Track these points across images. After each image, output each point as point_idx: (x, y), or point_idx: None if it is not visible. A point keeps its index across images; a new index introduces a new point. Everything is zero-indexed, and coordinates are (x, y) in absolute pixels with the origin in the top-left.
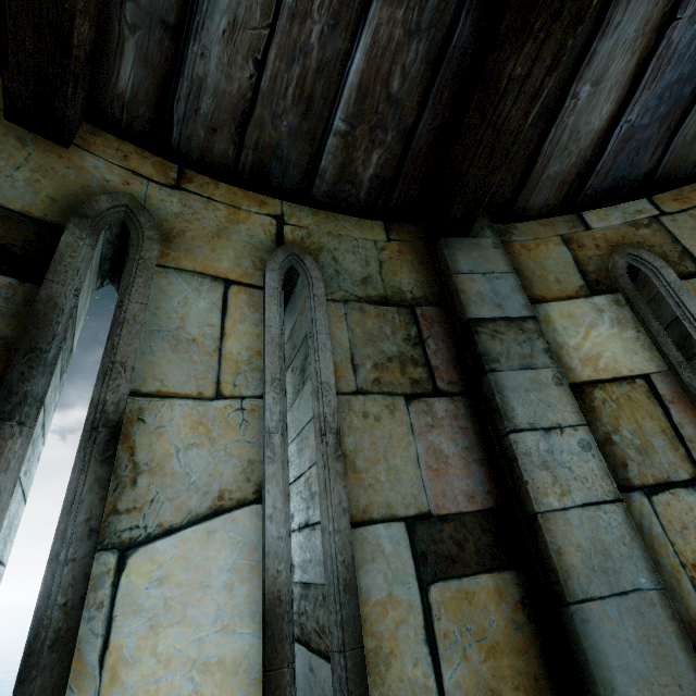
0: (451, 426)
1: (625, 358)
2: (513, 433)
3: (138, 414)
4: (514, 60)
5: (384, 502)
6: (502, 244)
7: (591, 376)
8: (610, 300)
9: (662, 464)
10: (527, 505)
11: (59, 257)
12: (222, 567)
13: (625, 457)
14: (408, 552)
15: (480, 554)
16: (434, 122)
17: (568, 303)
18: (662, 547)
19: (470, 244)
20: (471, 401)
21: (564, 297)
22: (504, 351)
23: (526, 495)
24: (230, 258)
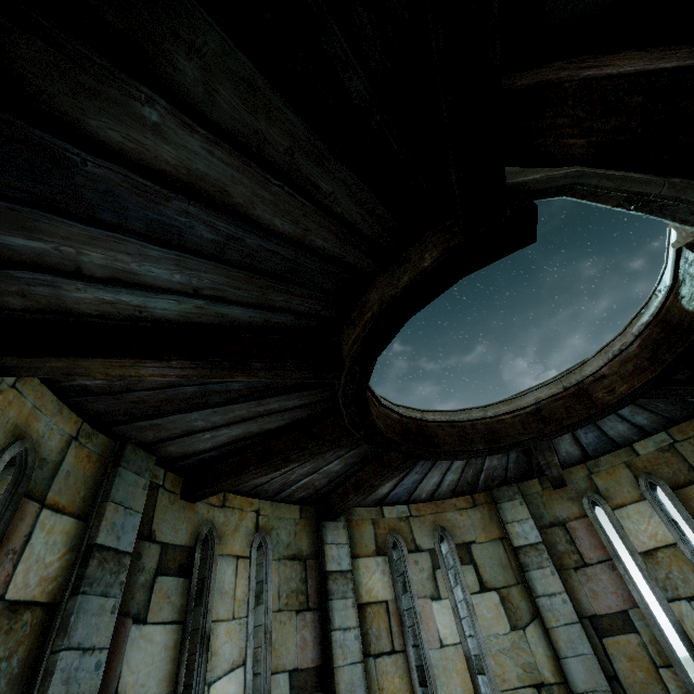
0: (311, 626)
1: (382, 591)
2: (333, 631)
3: (212, 630)
4: (353, 496)
5: (283, 664)
6: (348, 520)
7: (368, 600)
8: (383, 559)
9: (383, 644)
10: (332, 664)
11: (195, 565)
12: (233, 691)
13: (371, 640)
14: (288, 685)
15: (312, 685)
16: (328, 489)
17: (367, 559)
18: (374, 681)
19: (334, 525)
20: (321, 613)
21: (367, 555)
22: (337, 589)
23: (332, 659)
24: (239, 543)
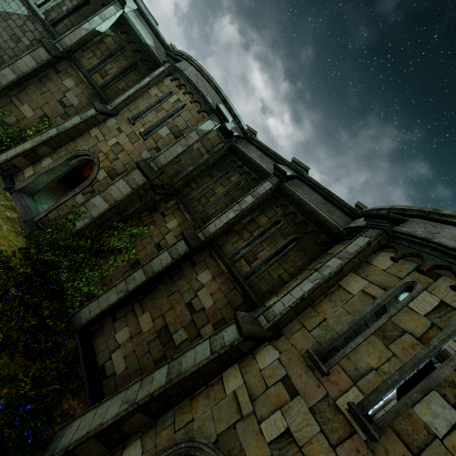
0: None
1: None
2: None
3: None
4: None
5: None
6: None
7: None
8: None
9: None
10: None
11: None
12: None
13: None
14: None
15: None
16: None
17: None
18: None
19: None
20: None
21: None
22: None
23: None
24: None
